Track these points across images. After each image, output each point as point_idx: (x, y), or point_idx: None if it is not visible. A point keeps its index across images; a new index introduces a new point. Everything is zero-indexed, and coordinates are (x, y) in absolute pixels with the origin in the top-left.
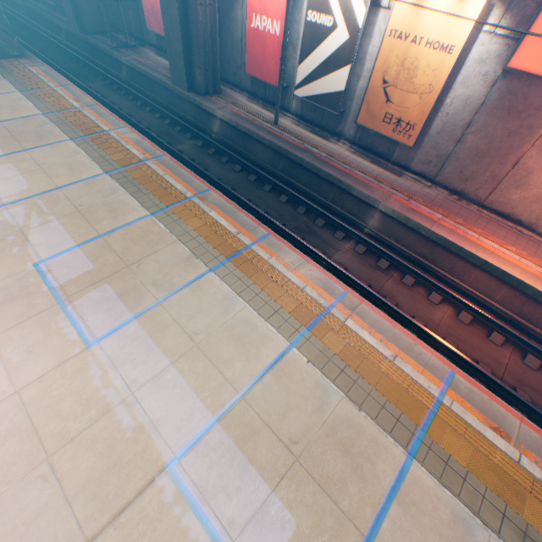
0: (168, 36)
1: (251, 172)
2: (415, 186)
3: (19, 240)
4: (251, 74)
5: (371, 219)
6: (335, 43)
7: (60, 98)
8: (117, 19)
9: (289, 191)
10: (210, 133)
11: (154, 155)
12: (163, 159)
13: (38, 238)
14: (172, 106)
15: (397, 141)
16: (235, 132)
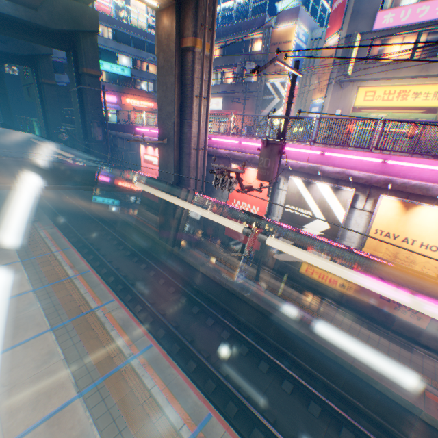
0: (162, 209)
1: (241, 339)
2: (437, 367)
3: None
4: (230, 235)
5: (411, 428)
6: (315, 228)
7: (57, 264)
8: None
9: (291, 374)
10: (191, 282)
11: (141, 344)
12: (150, 351)
13: None
14: (156, 253)
15: (402, 317)
16: (218, 286)
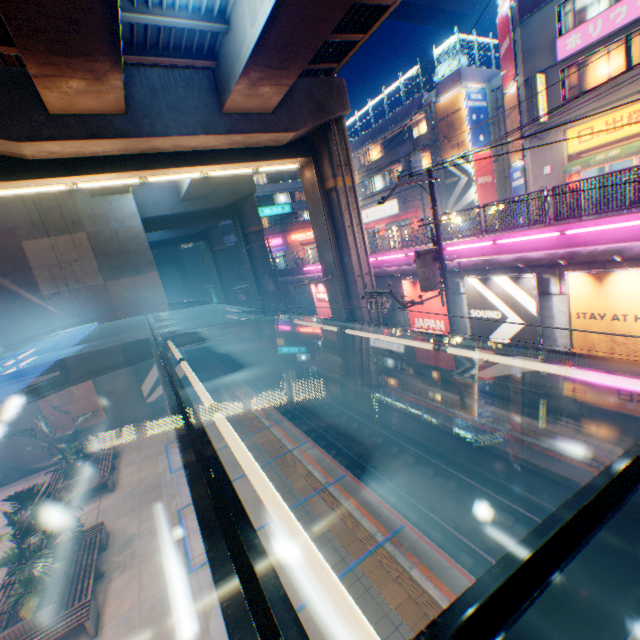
0: (341, 347)
1: (448, 474)
2: None
3: (200, 626)
4: (422, 361)
5: None
6: (510, 329)
7: (254, 417)
8: (299, 333)
9: (510, 505)
10: (388, 423)
11: (335, 474)
12: (344, 479)
13: (218, 623)
14: (346, 398)
15: None
16: (416, 422)
